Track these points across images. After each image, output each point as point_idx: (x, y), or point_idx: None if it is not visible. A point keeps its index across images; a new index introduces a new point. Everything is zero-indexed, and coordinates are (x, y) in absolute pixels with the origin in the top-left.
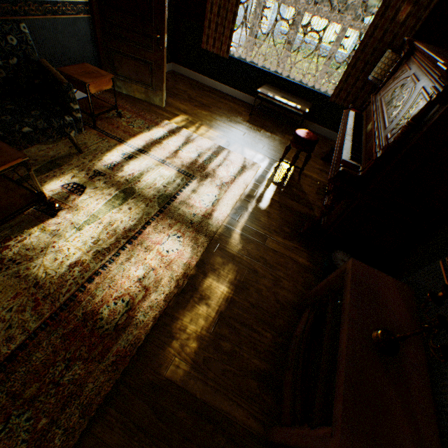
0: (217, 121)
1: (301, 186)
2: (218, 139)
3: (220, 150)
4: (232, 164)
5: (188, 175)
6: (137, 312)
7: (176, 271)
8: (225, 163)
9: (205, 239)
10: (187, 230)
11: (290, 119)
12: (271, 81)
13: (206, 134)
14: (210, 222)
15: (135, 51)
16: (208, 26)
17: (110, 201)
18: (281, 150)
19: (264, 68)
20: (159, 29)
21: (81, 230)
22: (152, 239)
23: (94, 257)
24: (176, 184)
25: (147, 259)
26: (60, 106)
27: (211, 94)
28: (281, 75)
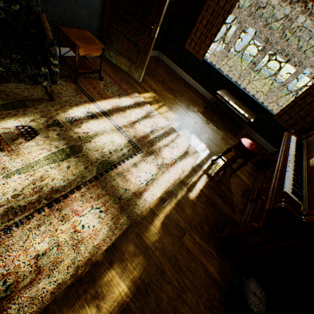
0: (177, 105)
1: (230, 184)
2: (173, 121)
3: (171, 131)
4: (177, 147)
5: (136, 147)
6: (13, 302)
7: (81, 254)
8: (171, 144)
9: (126, 220)
10: (112, 205)
11: (235, 121)
12: (229, 87)
13: (164, 114)
14: (137, 202)
15: (131, 33)
16: (195, 32)
17: (53, 153)
18: (221, 145)
19: (227, 76)
20: (155, 21)
21: (8, 178)
22: (74, 207)
23: (5, 213)
24: (122, 153)
25: (58, 230)
26: (43, 57)
27: (180, 83)
28: (239, 86)
